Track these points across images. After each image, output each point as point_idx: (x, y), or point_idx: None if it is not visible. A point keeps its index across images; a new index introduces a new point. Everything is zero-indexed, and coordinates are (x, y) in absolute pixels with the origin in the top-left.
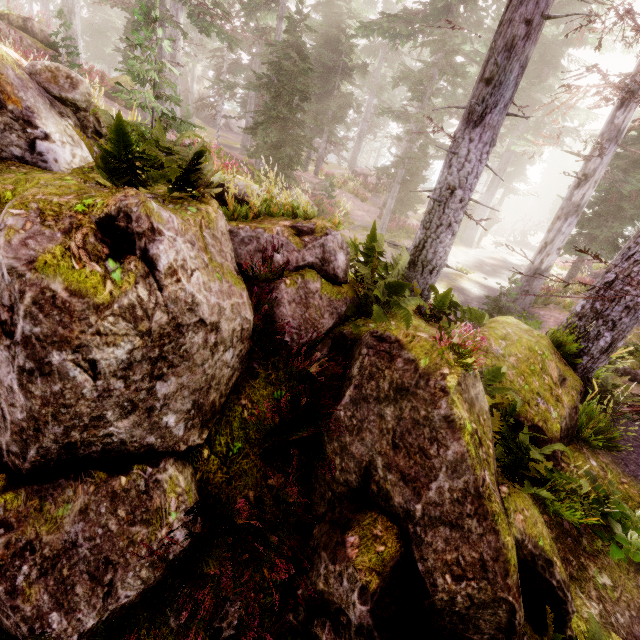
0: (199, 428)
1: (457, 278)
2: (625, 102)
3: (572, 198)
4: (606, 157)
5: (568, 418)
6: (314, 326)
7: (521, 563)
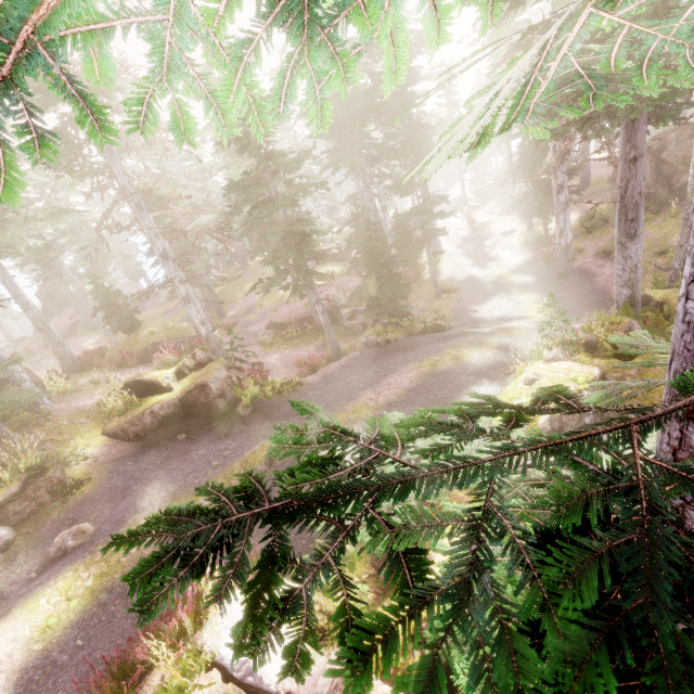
0: None
1: (507, 280)
2: (557, 142)
3: (560, 200)
4: (564, 171)
5: None
6: None
7: None
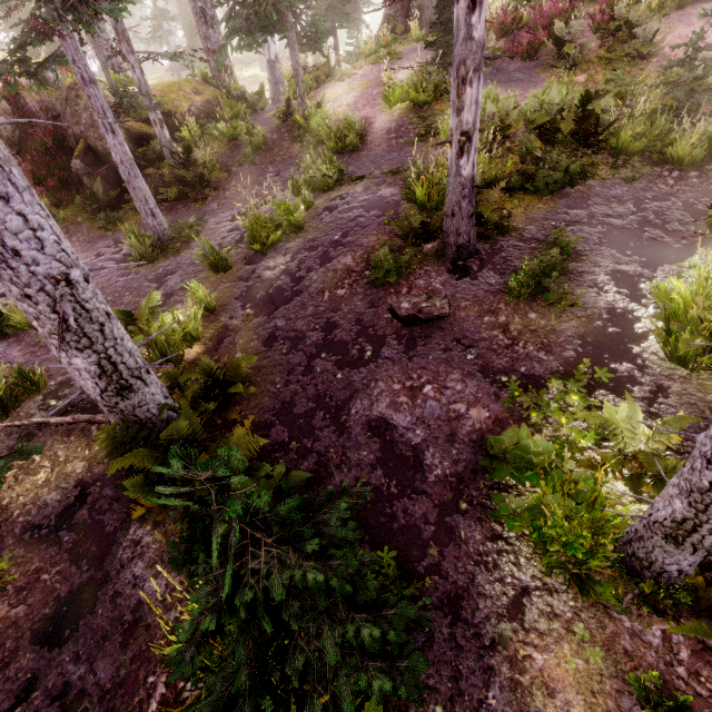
0: (9, 147)
1: None
2: None
3: None
4: None
5: (201, 107)
6: (52, 110)
7: (139, 139)
